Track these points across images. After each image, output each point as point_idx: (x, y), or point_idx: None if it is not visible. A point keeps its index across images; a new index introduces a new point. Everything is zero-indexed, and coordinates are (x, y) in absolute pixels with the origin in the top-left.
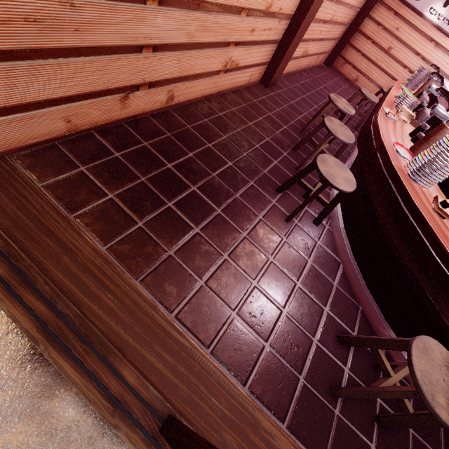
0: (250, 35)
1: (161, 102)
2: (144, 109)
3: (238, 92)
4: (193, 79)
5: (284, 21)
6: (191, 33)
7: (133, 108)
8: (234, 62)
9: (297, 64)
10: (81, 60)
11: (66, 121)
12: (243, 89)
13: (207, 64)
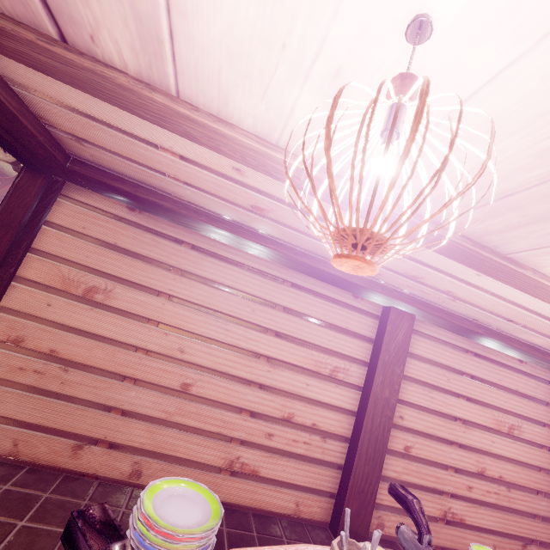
0: (268, 440)
1: (122, 472)
2: (97, 471)
3: (265, 518)
4: (175, 462)
5: (335, 441)
6: (169, 412)
7: (85, 462)
8: (248, 466)
9: (446, 535)
10: (56, 401)
11: (15, 443)
12: (280, 519)
13: (196, 452)
